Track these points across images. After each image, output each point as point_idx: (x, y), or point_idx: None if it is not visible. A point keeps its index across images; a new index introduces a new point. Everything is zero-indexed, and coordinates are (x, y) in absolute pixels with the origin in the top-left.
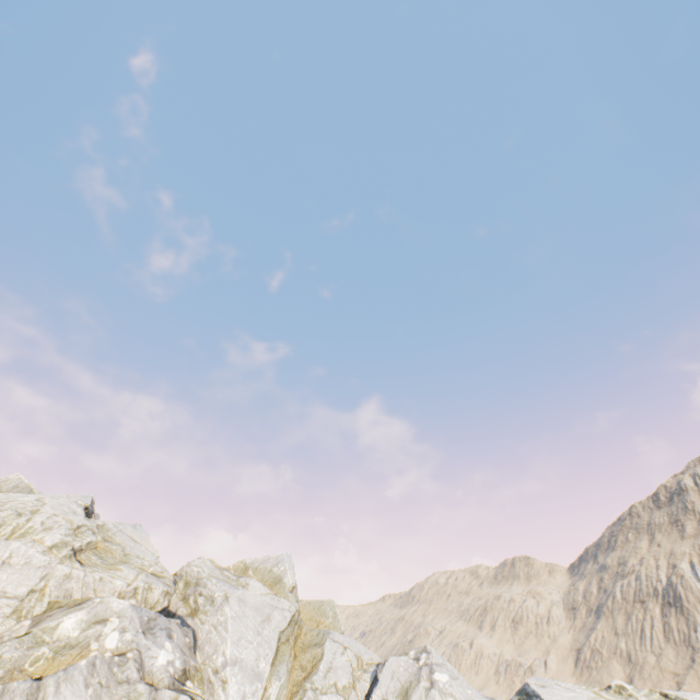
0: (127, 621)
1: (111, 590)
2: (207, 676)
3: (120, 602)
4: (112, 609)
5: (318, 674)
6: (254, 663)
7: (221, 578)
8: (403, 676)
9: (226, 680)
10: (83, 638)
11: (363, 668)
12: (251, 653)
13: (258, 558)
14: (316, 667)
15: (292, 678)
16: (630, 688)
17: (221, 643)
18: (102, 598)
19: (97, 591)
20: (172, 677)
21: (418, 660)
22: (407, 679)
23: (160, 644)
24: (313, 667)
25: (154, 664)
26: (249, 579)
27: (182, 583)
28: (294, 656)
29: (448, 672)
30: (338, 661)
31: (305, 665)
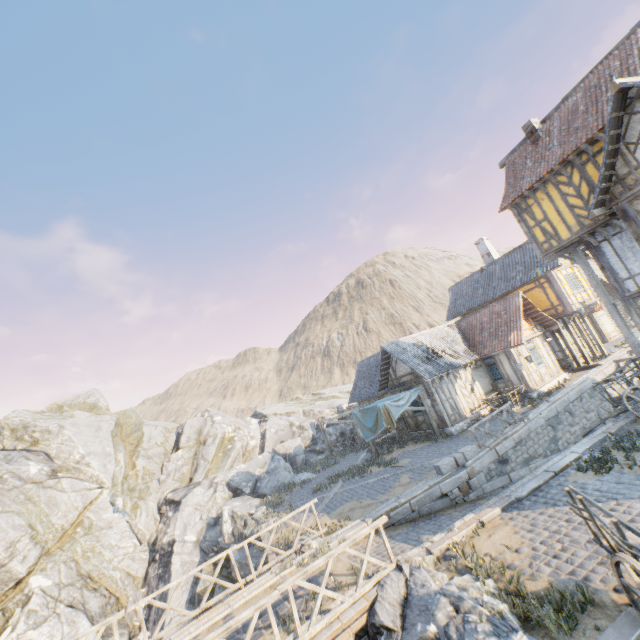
0: None
1: None
2: (72, 467)
3: None
4: None
5: (145, 442)
6: (102, 450)
7: (46, 418)
8: (197, 425)
9: (89, 463)
10: None
11: (170, 432)
12: (98, 447)
13: (69, 398)
14: (142, 440)
15: (128, 450)
16: (301, 396)
17: (74, 449)
18: None
19: None
20: (47, 475)
21: (204, 416)
22: (200, 426)
23: (26, 464)
24: (139, 441)
25: (30, 474)
26: (73, 411)
27: (7, 431)
28: (124, 441)
29: (221, 415)
30: (154, 433)
31: (133, 442)
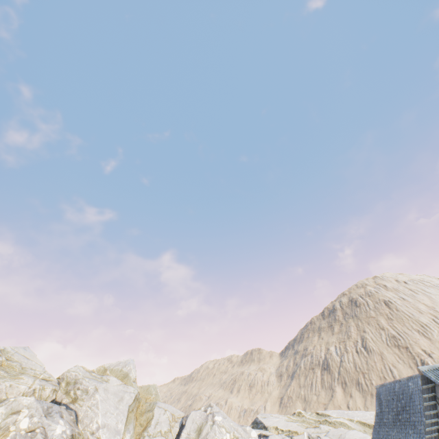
0: (34, 410)
1: (17, 392)
2: (86, 437)
3: (28, 399)
4: (23, 404)
5: (151, 427)
6: (115, 425)
7: (91, 377)
8: (198, 421)
9: (100, 437)
10: (4, 424)
11: (175, 420)
12: (113, 420)
13: (113, 363)
14: (149, 423)
15: (136, 431)
16: (303, 412)
17: (95, 416)
18: (15, 398)
19: (8, 393)
20: None
21: (206, 411)
22: (201, 422)
23: (57, 422)
24: (147, 423)
25: (54, 434)
26: (109, 376)
27: (64, 383)
28: (136, 419)
29: (222, 415)
30: (162, 418)
31: (143, 423)
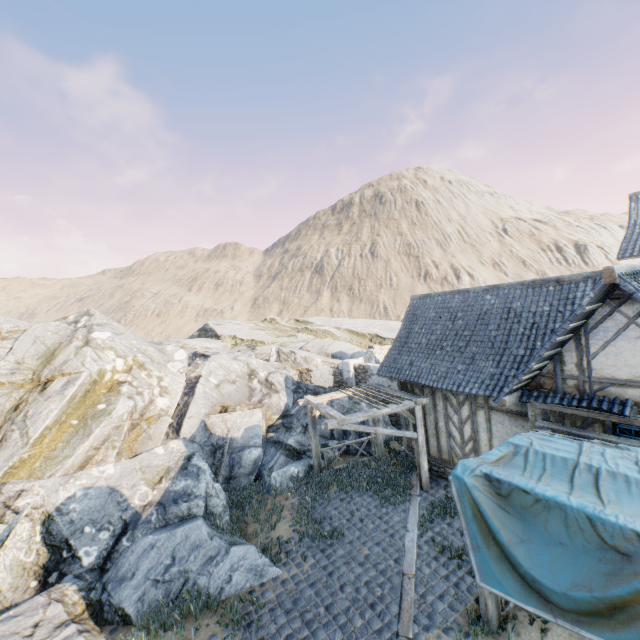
0: None
1: None
2: None
3: None
4: None
5: None
6: None
7: None
8: (50, 340)
9: None
10: None
11: (2, 337)
12: None
13: None
14: None
15: None
16: (278, 319)
17: None
18: None
19: None
20: None
21: (77, 323)
22: (56, 342)
23: None
24: None
25: None
26: None
27: None
28: None
29: (113, 330)
30: None
31: None
